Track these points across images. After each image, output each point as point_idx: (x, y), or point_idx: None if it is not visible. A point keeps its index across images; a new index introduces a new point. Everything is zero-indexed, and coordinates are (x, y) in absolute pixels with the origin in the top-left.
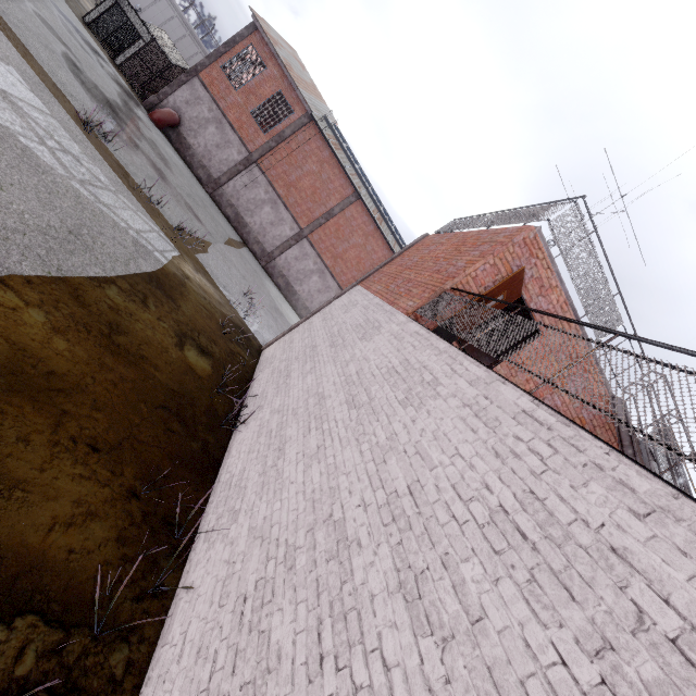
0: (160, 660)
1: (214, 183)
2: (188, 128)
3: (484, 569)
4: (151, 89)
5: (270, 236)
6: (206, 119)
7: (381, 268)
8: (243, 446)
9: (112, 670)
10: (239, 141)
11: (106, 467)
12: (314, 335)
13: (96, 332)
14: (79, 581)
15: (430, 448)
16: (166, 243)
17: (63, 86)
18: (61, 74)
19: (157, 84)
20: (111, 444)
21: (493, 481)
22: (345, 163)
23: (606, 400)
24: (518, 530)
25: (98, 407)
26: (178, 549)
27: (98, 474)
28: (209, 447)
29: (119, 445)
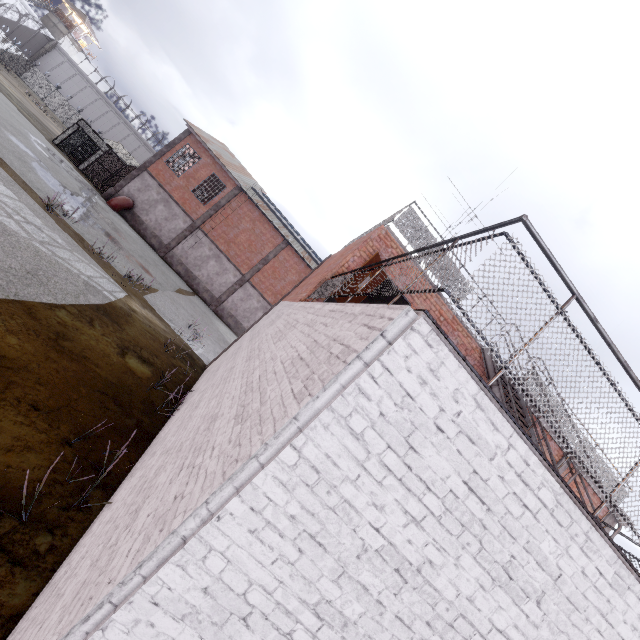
0: (79, 545)
1: (165, 248)
2: (141, 209)
3: (278, 382)
4: (110, 185)
5: (217, 284)
6: (155, 200)
7: (298, 285)
8: (173, 421)
9: (37, 546)
10: (184, 214)
11: (44, 421)
12: (243, 341)
13: (44, 336)
14: (14, 486)
15: (278, 353)
16: (116, 286)
17: (31, 183)
18: (30, 176)
19: (115, 181)
20: (51, 407)
21: (300, 347)
22: (273, 219)
23: (478, 352)
24: (300, 358)
25: (41, 383)
26: (102, 475)
27: (37, 424)
28: (143, 425)
29: (57, 409)
